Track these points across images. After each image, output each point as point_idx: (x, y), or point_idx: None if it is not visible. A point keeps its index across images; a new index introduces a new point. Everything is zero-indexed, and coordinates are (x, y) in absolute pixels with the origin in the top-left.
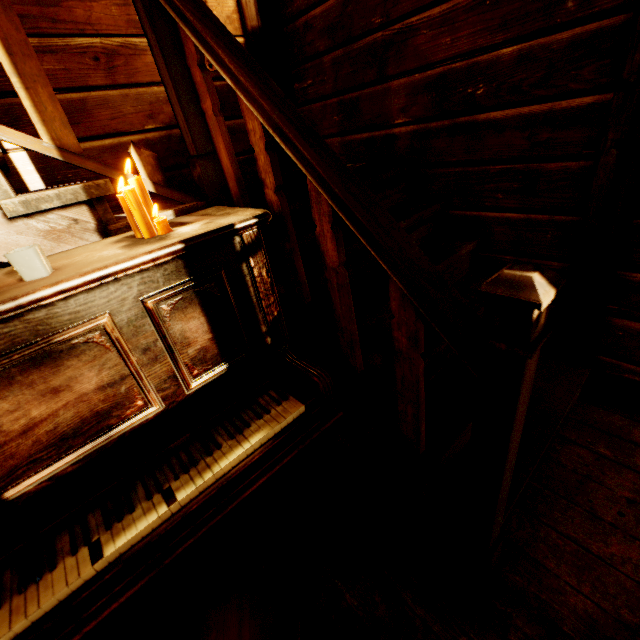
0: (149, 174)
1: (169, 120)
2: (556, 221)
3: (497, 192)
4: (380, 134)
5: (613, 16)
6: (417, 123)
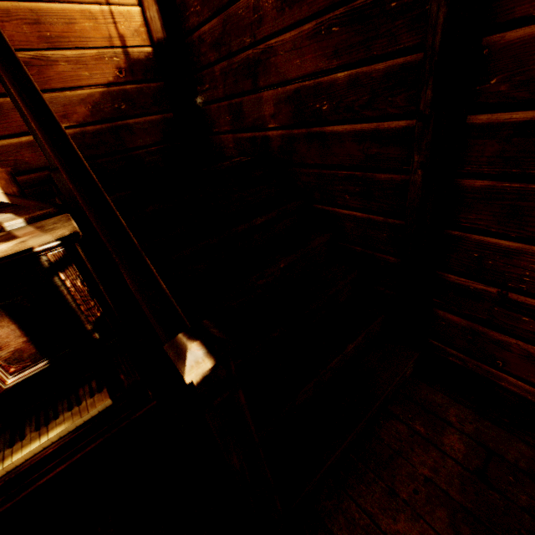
0: (3, 187)
1: (82, 119)
2: (389, 223)
3: (345, 193)
4: (259, 135)
5: (414, 53)
6: (284, 129)
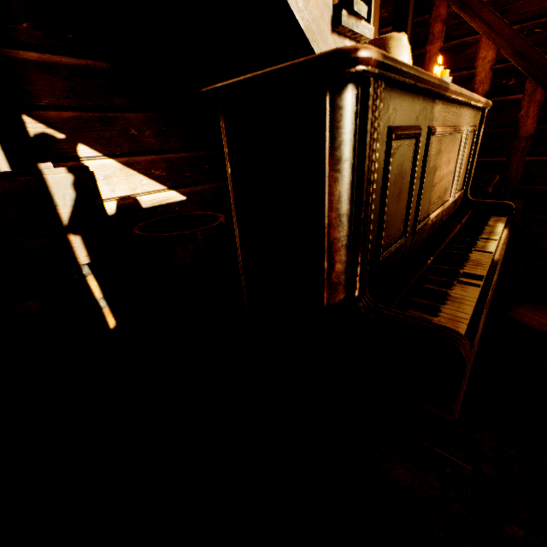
0: None
1: None
2: None
3: None
4: None
5: None
6: None
